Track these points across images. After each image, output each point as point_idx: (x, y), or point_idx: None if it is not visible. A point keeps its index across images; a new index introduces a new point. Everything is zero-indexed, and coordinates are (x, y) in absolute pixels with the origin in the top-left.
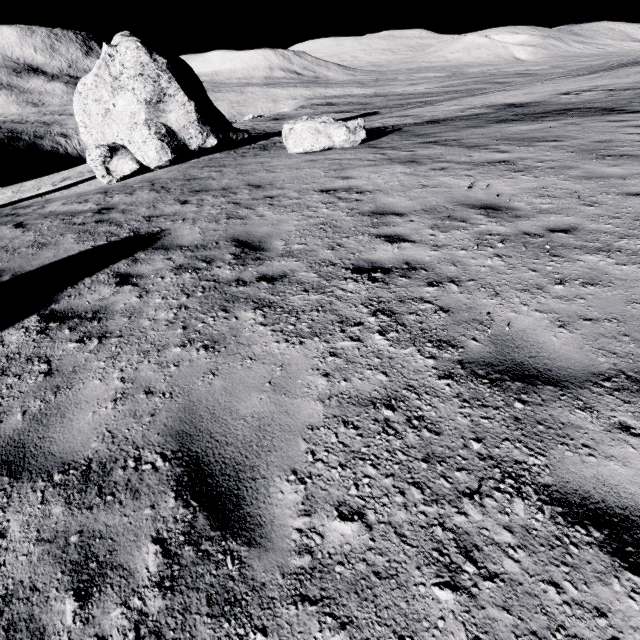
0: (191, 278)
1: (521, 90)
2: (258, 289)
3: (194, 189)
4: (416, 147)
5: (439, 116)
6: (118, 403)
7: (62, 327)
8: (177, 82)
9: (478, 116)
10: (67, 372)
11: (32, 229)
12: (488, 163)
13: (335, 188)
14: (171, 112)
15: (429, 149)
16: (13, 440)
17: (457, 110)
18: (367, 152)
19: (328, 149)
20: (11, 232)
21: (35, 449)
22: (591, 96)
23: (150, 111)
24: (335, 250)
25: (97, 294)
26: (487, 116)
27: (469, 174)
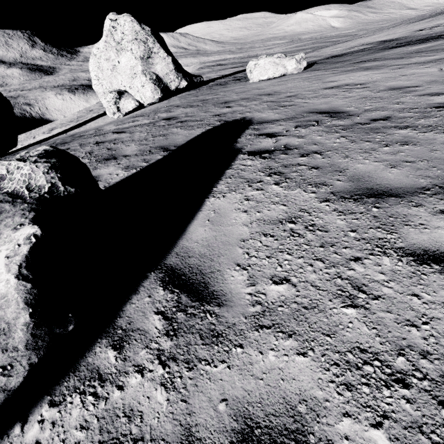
0: (320, 128)
1: (379, 34)
2: (383, 123)
3: (219, 102)
4: (354, 65)
5: (335, 53)
6: (397, 168)
7: (275, 155)
8: (158, 43)
9: (369, 48)
10: (328, 166)
11: (134, 132)
12: (431, 61)
13: (335, 86)
14: (157, 64)
15: (367, 64)
16: (359, 188)
17: (344, 49)
18: (319, 72)
19: (281, 76)
20: (120, 135)
21: (384, 188)
22: (442, 29)
23: (144, 64)
24: (401, 104)
25: (265, 142)
26: (376, 47)
27: (427, 67)
